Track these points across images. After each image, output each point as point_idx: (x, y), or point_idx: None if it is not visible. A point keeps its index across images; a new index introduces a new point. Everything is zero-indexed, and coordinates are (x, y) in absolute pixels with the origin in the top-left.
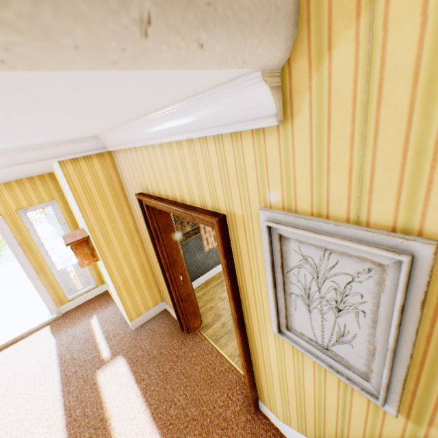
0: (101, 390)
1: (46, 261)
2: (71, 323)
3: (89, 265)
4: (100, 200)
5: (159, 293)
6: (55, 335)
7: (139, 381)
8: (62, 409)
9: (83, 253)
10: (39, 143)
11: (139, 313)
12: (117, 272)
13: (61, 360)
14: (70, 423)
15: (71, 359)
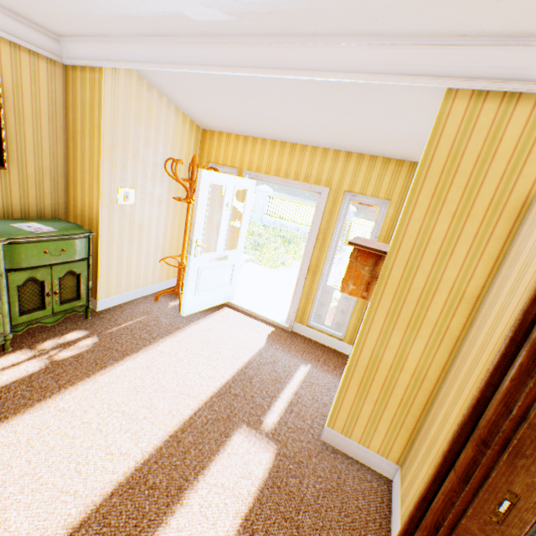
0: (220, 452)
1: (325, 265)
2: (287, 346)
3: (356, 308)
4: (457, 199)
5: (404, 444)
6: (267, 341)
7: (247, 524)
8: (190, 413)
9: (357, 271)
10: (450, 1)
11: (348, 430)
12: (373, 339)
13: (244, 368)
14: (174, 436)
15: (248, 378)
